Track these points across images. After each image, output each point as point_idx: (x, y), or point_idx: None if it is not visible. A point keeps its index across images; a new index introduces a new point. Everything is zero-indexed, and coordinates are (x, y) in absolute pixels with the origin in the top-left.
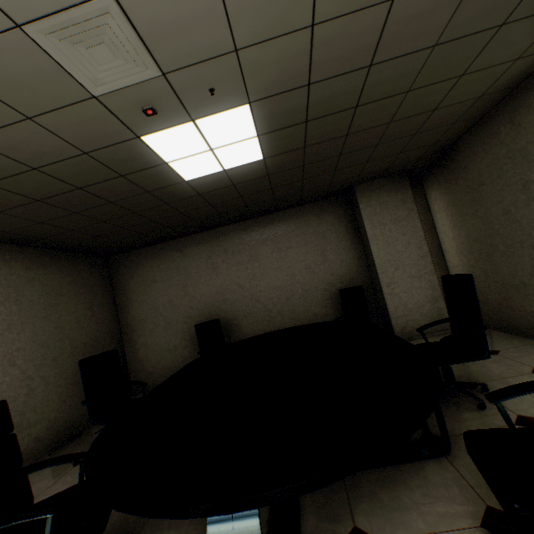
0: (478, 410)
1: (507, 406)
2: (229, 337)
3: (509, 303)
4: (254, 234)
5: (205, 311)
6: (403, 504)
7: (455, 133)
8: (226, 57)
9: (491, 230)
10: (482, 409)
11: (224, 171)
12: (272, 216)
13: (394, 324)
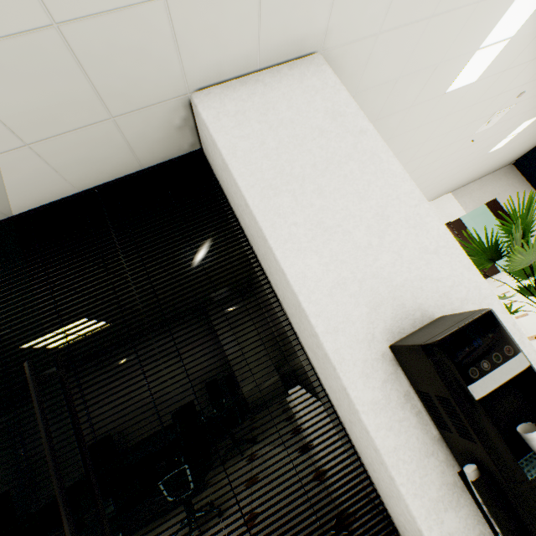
0: (240, 458)
1: (253, 450)
2: (126, 446)
3: (298, 371)
4: (140, 351)
5: (103, 428)
6: (164, 527)
7: (243, 275)
8: (55, 315)
9: (277, 328)
10: (242, 456)
11: (87, 335)
12: (152, 335)
13: (248, 399)
